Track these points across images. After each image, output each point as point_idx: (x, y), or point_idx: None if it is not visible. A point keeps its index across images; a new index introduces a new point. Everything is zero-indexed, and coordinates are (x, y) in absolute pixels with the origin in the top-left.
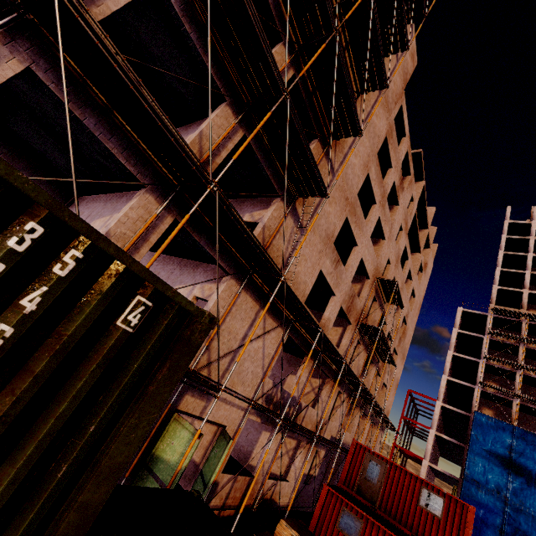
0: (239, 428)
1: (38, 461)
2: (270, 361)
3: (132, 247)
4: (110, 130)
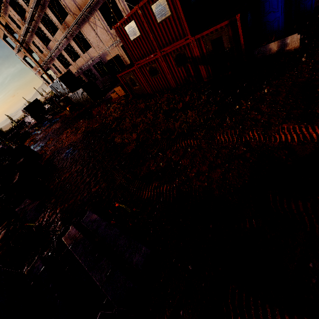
0: (119, 52)
1: (64, 86)
2: (105, 26)
3: (79, 50)
4: (64, 44)
